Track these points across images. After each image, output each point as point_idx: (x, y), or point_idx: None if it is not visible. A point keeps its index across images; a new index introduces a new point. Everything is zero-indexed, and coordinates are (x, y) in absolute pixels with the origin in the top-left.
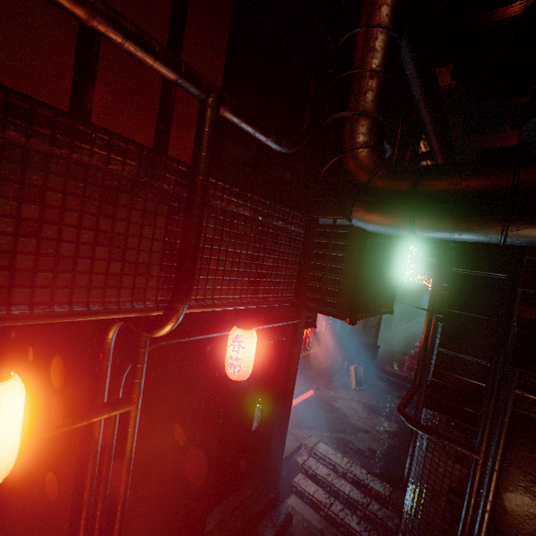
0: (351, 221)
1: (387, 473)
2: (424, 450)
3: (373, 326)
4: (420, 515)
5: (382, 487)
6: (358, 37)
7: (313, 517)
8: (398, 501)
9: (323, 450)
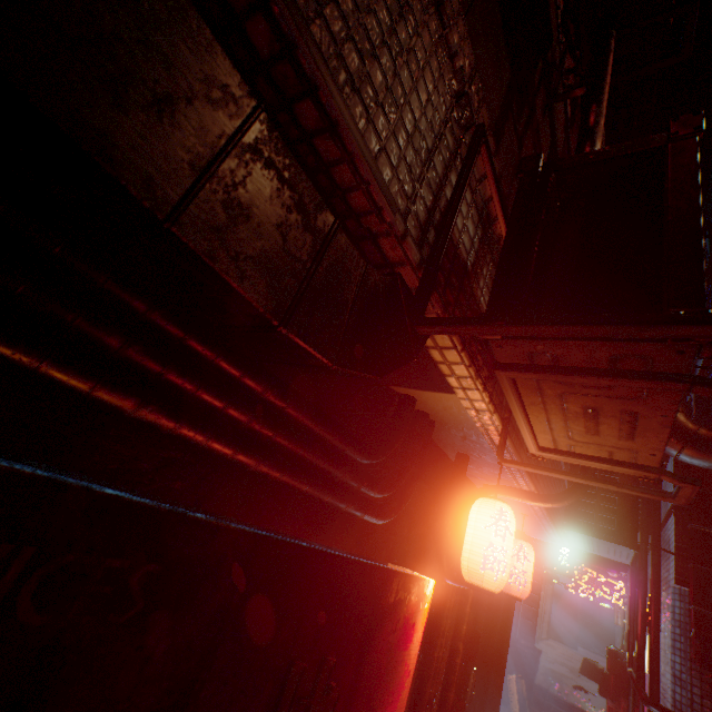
0: (677, 454)
1: None
2: None
3: (529, 617)
4: None
5: None
6: None
7: None
8: None
9: None
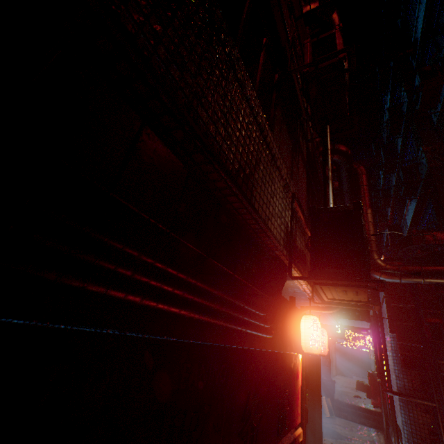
0: (379, 277)
1: None
2: (407, 413)
3: (326, 365)
4: None
5: None
6: (368, 232)
7: None
8: None
9: None
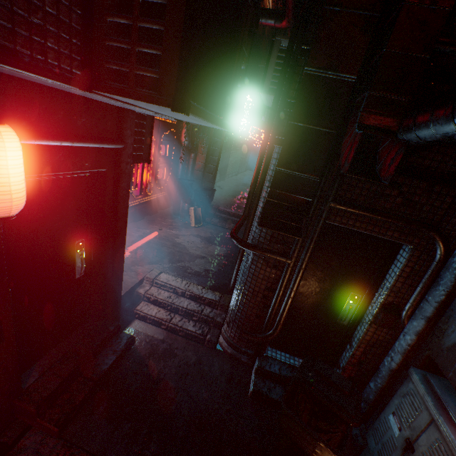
0: None
1: (218, 285)
2: (249, 264)
3: (211, 172)
4: (242, 310)
5: (214, 295)
6: None
7: (156, 332)
8: (225, 302)
9: (165, 279)
